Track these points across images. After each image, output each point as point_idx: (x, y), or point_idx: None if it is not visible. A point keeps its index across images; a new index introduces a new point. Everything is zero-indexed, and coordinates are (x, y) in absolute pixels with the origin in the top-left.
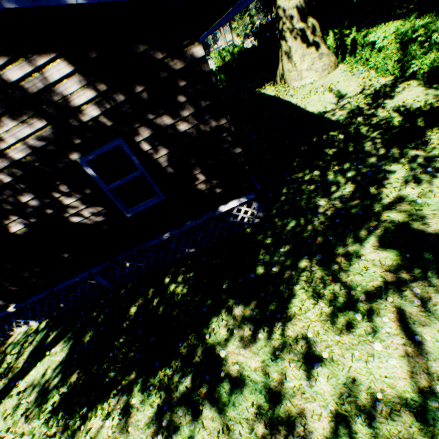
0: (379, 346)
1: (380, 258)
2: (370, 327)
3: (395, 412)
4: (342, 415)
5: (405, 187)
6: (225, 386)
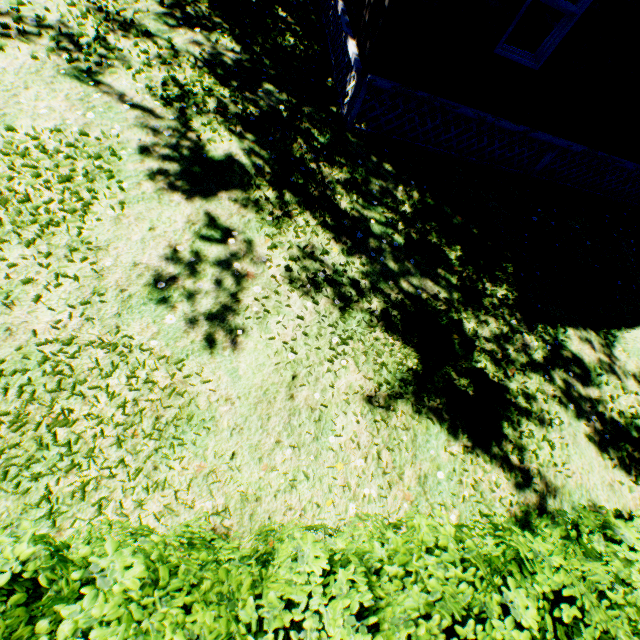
0: (140, 86)
1: (218, 147)
2: (159, 97)
3: (97, 67)
4: (112, 47)
5: (305, 233)
6: (173, 23)
